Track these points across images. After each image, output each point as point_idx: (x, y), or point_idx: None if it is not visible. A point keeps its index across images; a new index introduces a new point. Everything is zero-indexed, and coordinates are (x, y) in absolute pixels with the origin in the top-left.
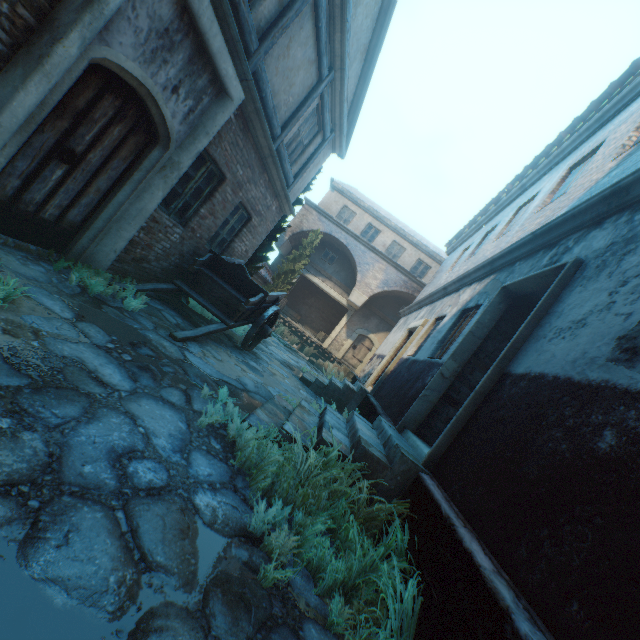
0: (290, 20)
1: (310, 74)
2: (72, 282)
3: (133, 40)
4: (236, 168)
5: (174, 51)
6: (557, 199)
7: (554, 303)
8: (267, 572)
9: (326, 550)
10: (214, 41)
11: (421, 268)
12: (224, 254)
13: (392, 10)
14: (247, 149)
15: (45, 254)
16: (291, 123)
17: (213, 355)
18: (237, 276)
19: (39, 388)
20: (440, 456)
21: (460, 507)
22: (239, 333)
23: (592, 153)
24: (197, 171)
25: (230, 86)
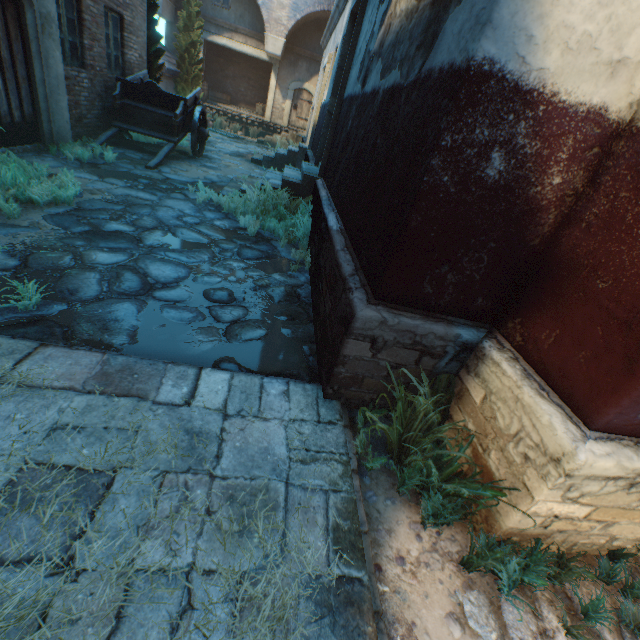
0: None
1: None
2: (71, 159)
3: None
4: None
5: None
6: None
7: (360, 31)
8: (251, 232)
9: (275, 223)
10: None
11: None
12: (126, 73)
13: None
14: None
15: (37, 148)
16: None
17: (180, 170)
18: (153, 95)
19: (130, 207)
20: (325, 167)
21: (326, 184)
22: (185, 145)
23: None
24: (56, 3)
25: None
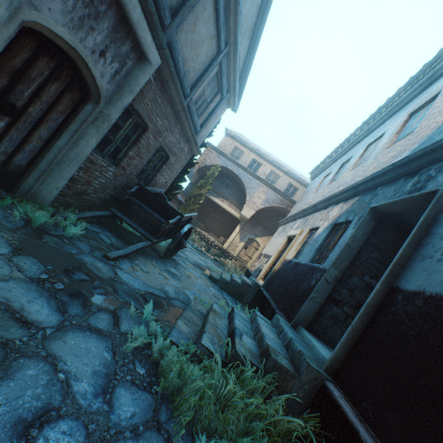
0: (196, 1)
1: (211, 47)
2: (16, 217)
3: (61, 7)
4: (156, 119)
5: (99, 20)
6: (405, 137)
7: (431, 225)
8: None
9: None
10: (134, 12)
11: (291, 189)
12: (149, 185)
13: None
14: (164, 105)
15: None
16: (198, 85)
17: (141, 268)
18: (159, 203)
19: None
20: (340, 363)
21: (377, 431)
22: (162, 244)
23: (429, 102)
24: (125, 122)
25: (149, 52)
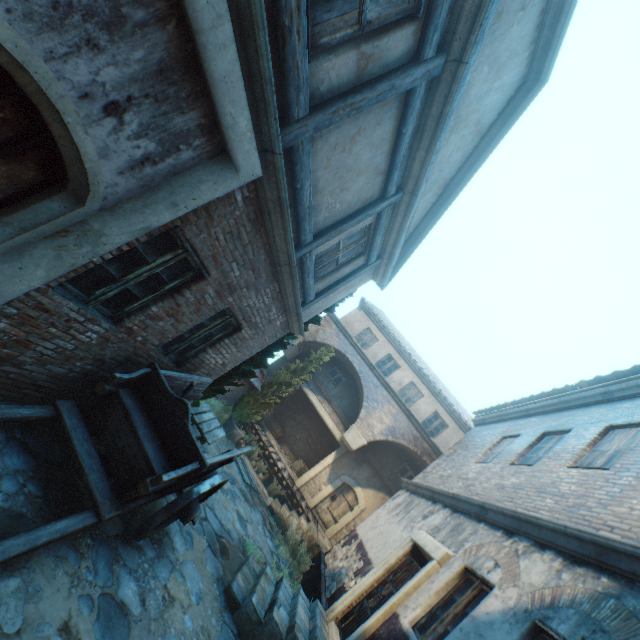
0: (366, 102)
1: (372, 185)
2: None
3: None
4: (230, 266)
5: (122, 35)
6: None
7: None
8: None
9: None
10: (217, 55)
11: (436, 423)
12: (185, 364)
13: (488, 153)
14: (255, 246)
15: None
16: (329, 233)
17: (5, 613)
18: (172, 417)
19: None
20: None
21: None
22: None
23: None
24: (160, 253)
25: (237, 147)
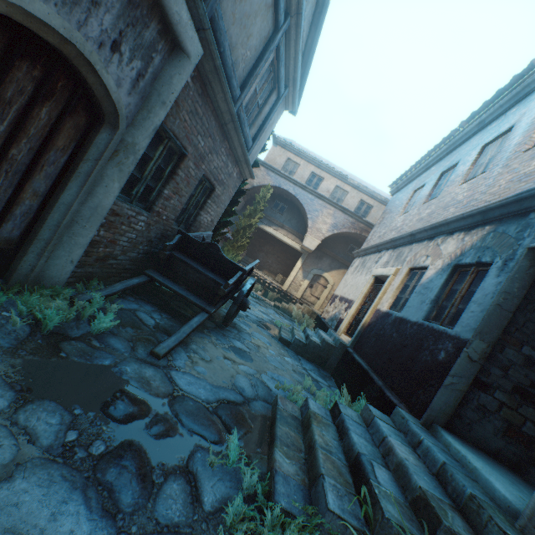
0: None
1: (266, 21)
2: (15, 323)
3: None
4: (197, 139)
5: None
6: None
7: None
8: None
9: None
10: None
11: (364, 208)
12: (191, 229)
13: None
14: (207, 116)
15: None
16: (250, 81)
17: (200, 356)
18: (210, 255)
19: None
20: None
21: None
22: None
23: None
24: (155, 149)
25: (185, 37)
